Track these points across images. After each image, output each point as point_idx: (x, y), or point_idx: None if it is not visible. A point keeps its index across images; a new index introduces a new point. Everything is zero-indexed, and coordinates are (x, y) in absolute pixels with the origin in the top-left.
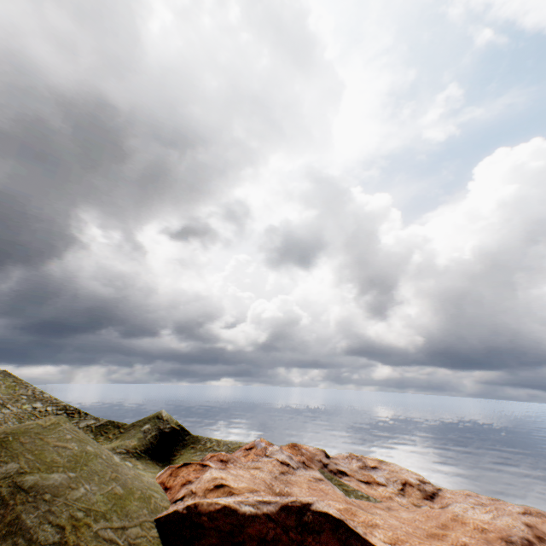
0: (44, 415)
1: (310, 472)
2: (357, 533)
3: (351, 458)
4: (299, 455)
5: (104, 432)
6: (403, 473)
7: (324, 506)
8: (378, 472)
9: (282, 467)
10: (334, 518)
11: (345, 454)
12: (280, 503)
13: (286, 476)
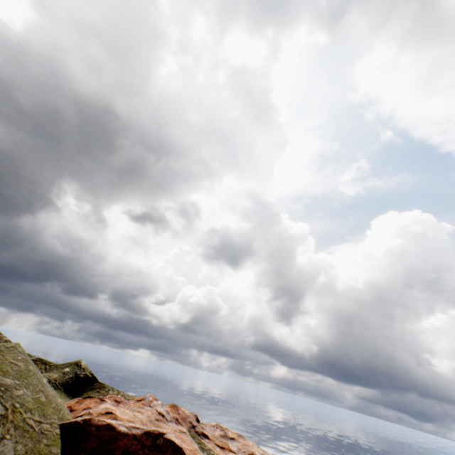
0: None
1: (180, 427)
2: None
3: (217, 427)
4: (175, 413)
5: None
6: (253, 447)
7: (173, 436)
8: (234, 442)
9: (159, 416)
10: (177, 445)
11: (213, 423)
12: (145, 429)
13: (159, 422)
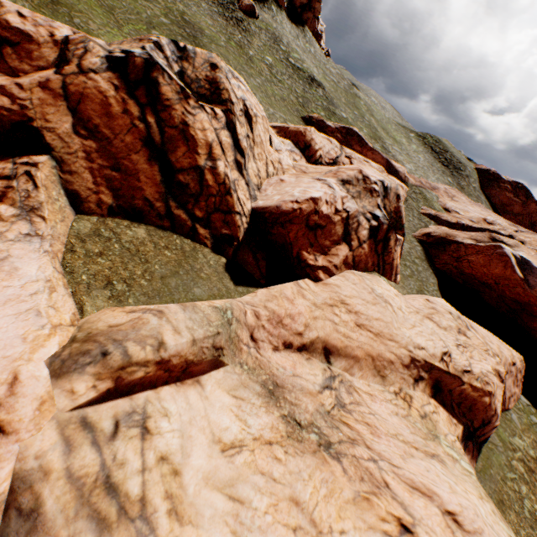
0: None
1: None
2: (531, 195)
3: None
4: None
5: None
6: None
7: (526, 186)
8: None
9: None
10: (527, 189)
11: None
12: (513, 180)
13: None
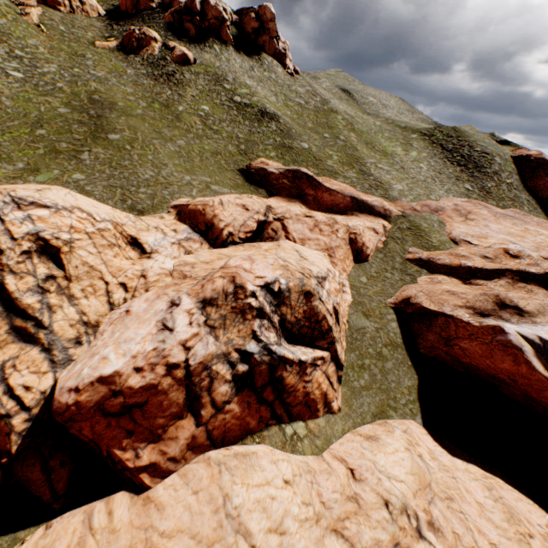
0: None
1: None
2: None
3: None
4: None
5: None
6: None
7: None
8: None
9: None
10: None
11: None
12: None
13: None
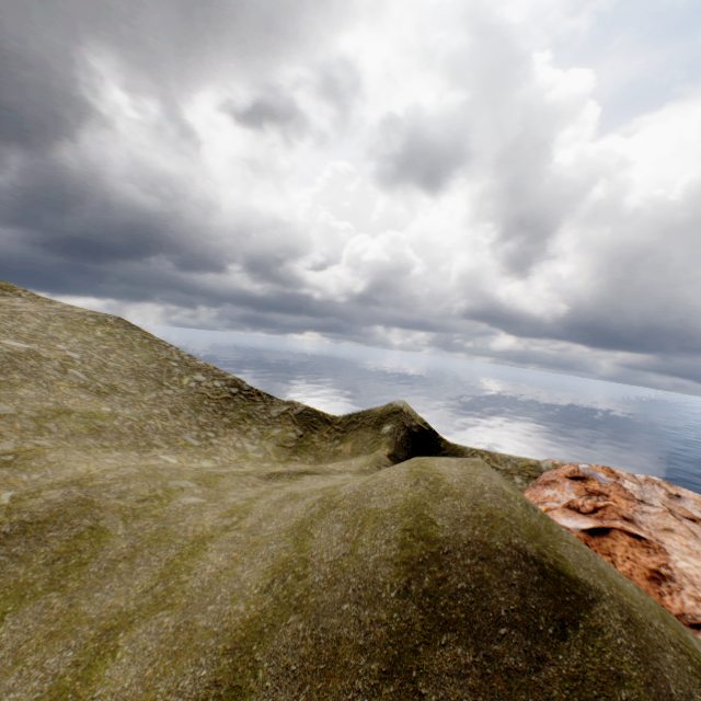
0: (216, 393)
1: None
2: None
3: (651, 483)
4: None
5: (312, 424)
6: None
7: None
8: (685, 502)
9: (681, 523)
10: None
11: (641, 477)
12: None
13: None
